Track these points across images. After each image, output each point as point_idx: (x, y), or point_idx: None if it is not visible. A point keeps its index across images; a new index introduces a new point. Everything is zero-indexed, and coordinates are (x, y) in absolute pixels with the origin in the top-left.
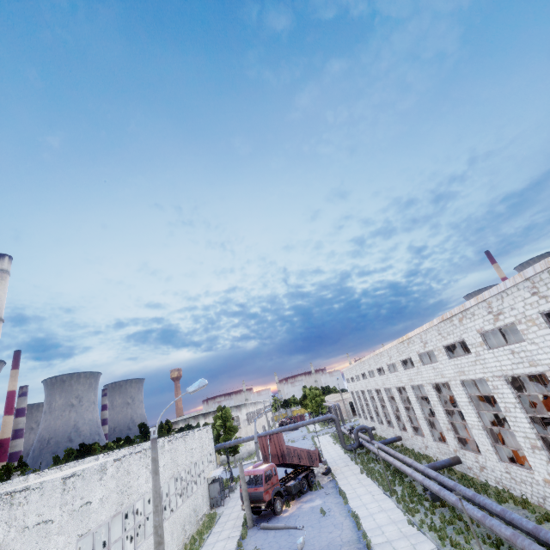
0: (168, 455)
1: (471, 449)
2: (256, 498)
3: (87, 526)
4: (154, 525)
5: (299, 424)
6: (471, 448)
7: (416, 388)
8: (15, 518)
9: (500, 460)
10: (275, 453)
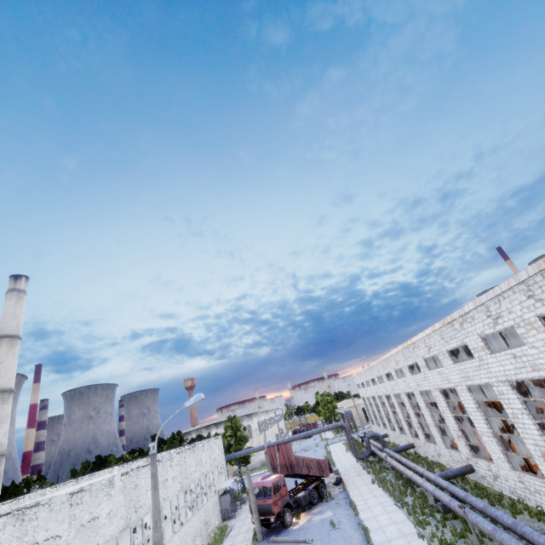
0: (176, 467)
1: (485, 456)
2: (265, 510)
3: (94, 541)
4: (153, 541)
5: (309, 433)
6: (485, 455)
7: (425, 393)
8: (26, 534)
9: (513, 468)
10: (284, 463)
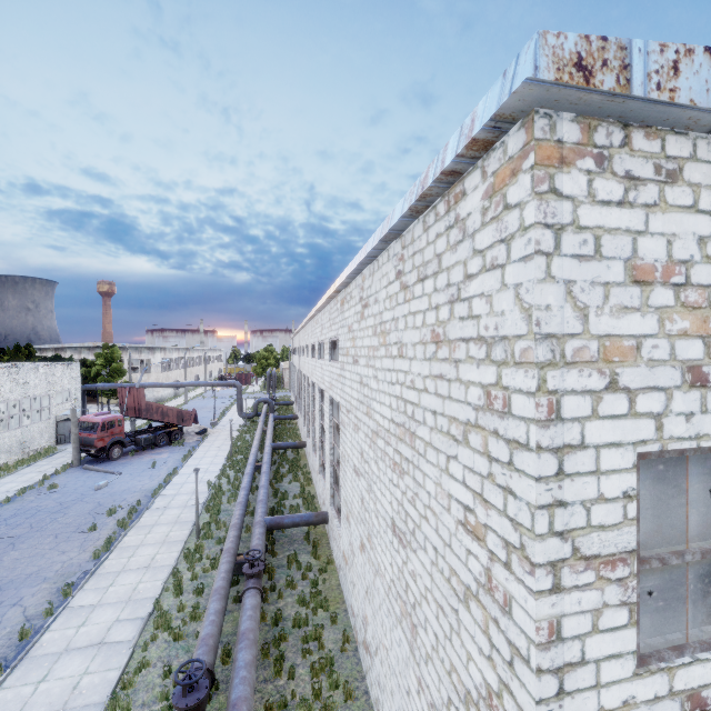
0: None
1: None
2: (88, 442)
3: None
4: None
5: (195, 384)
6: None
7: None
8: None
9: (314, 451)
10: (133, 406)
